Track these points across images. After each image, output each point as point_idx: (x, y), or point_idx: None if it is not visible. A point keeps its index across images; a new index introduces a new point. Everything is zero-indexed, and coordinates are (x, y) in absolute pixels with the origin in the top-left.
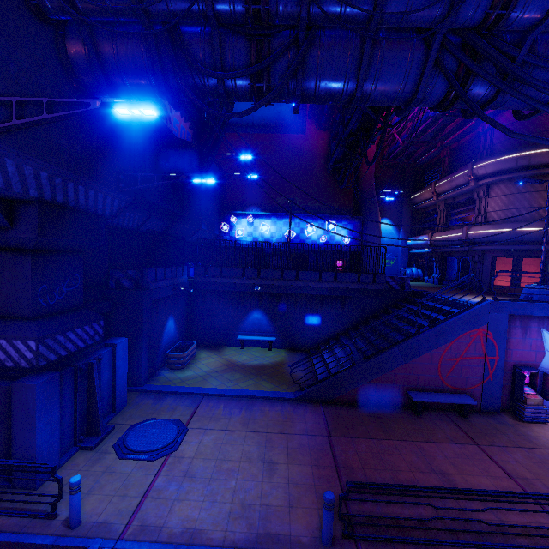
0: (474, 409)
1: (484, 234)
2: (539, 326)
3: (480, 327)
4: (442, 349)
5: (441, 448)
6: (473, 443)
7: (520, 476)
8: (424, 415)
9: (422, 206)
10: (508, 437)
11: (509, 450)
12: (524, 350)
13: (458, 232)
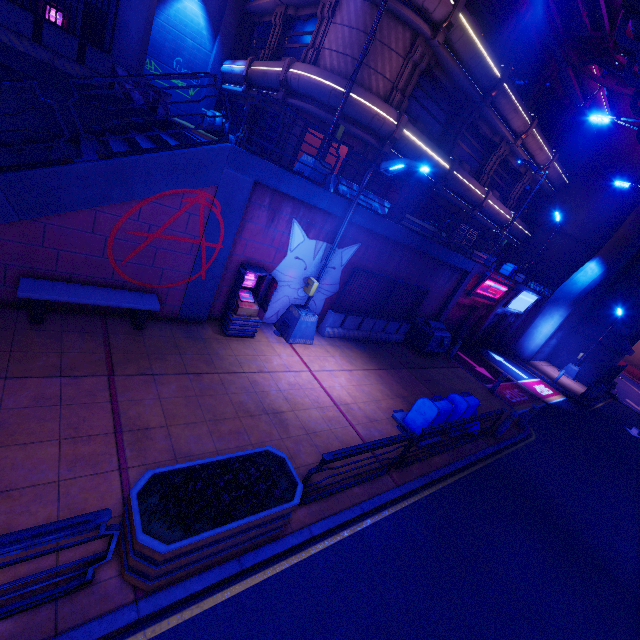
0: (169, 317)
1: (305, 79)
2: (292, 215)
3: (205, 188)
4: (120, 210)
5: (11, 389)
6: (107, 372)
7: (138, 426)
8: (51, 323)
9: (257, 5)
10: (183, 358)
11: (162, 381)
12: (264, 244)
13: (280, 65)
